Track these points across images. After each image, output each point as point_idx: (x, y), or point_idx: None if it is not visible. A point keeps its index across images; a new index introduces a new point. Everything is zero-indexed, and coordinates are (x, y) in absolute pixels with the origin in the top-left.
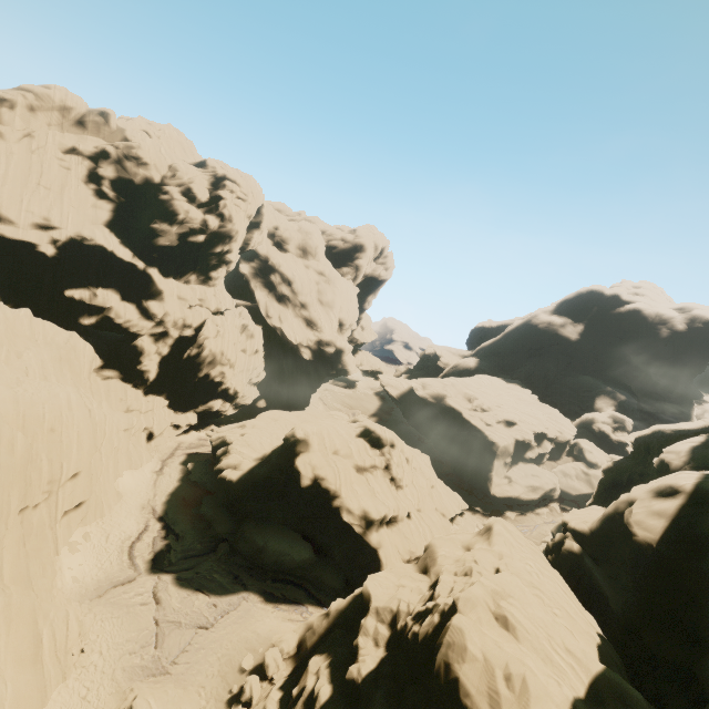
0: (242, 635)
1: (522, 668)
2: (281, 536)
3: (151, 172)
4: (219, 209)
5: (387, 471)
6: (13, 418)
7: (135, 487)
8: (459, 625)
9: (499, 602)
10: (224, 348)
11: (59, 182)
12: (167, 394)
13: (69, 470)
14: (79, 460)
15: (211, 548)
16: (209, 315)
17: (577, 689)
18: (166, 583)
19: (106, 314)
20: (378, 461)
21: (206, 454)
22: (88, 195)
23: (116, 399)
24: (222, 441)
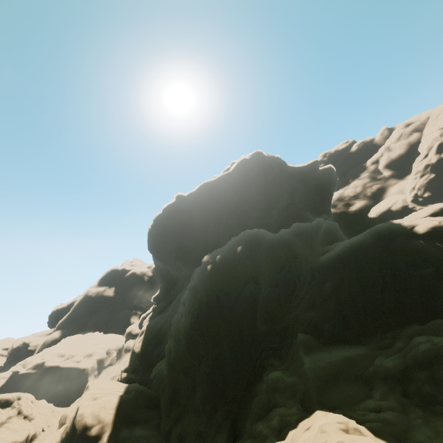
0: None
1: (104, 401)
2: None
3: None
4: None
5: (20, 415)
6: None
7: None
8: (81, 408)
9: (94, 394)
10: None
11: None
12: None
13: None
14: None
15: None
16: None
17: (121, 394)
18: None
19: None
20: (12, 412)
21: None
22: None
23: None
24: None
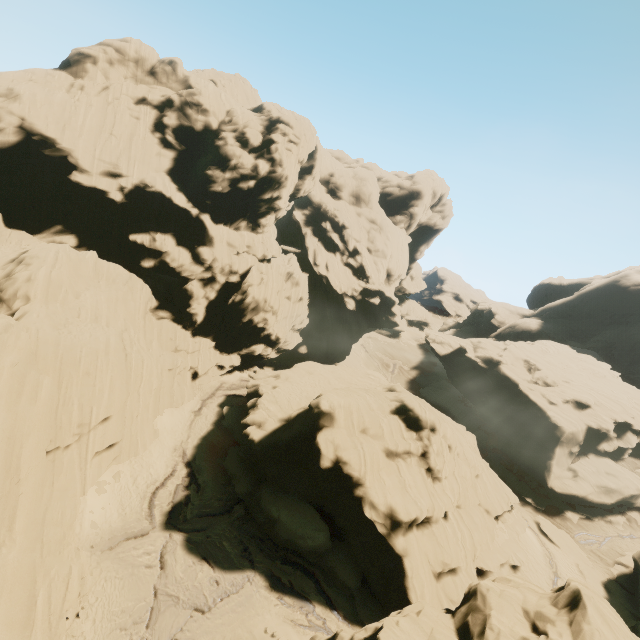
0: (236, 632)
1: None
2: (297, 511)
3: (209, 118)
4: (270, 154)
5: (423, 459)
6: (52, 360)
7: (172, 427)
8: None
9: None
10: (267, 295)
11: (128, 131)
12: (214, 336)
13: (98, 414)
14: (109, 405)
15: (227, 508)
16: (255, 262)
17: None
18: (176, 543)
19: (163, 258)
20: (413, 446)
21: (244, 397)
22: (153, 144)
23: (167, 338)
24: (255, 390)
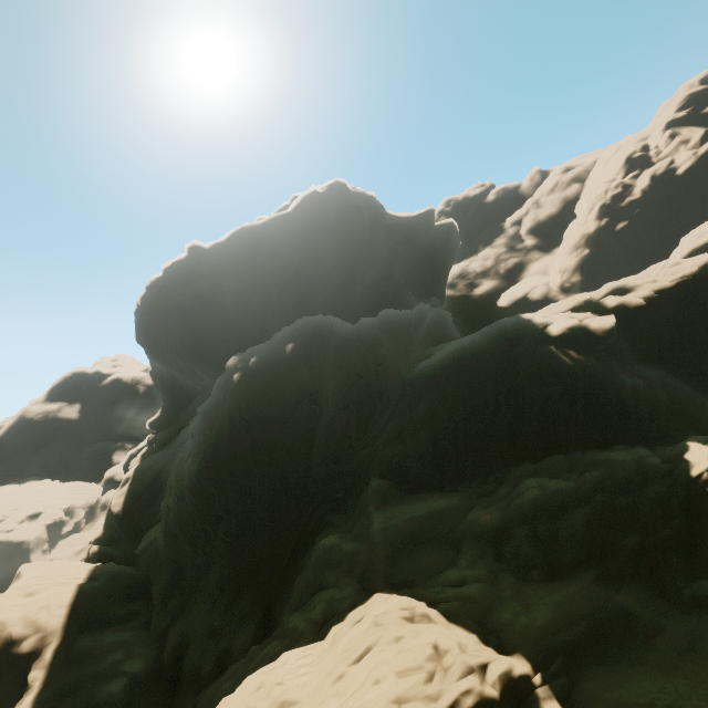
0: None
1: (48, 596)
2: None
3: None
4: None
5: None
6: None
7: None
8: (1, 613)
9: (27, 586)
10: None
11: None
12: None
13: None
14: None
15: None
16: None
17: (81, 582)
18: None
19: None
20: None
21: None
22: None
23: None
24: None
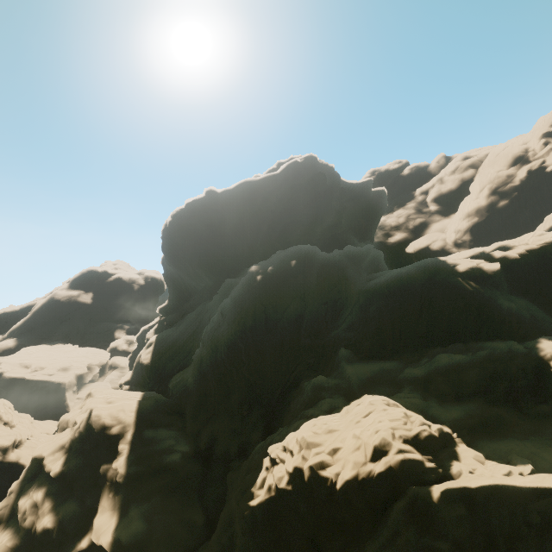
0: None
1: (122, 404)
2: None
3: None
4: None
5: None
6: None
7: None
8: (96, 410)
9: (107, 398)
10: None
11: None
12: None
13: None
14: None
15: None
16: None
17: (139, 400)
18: None
19: None
20: None
21: None
22: None
23: None
24: None
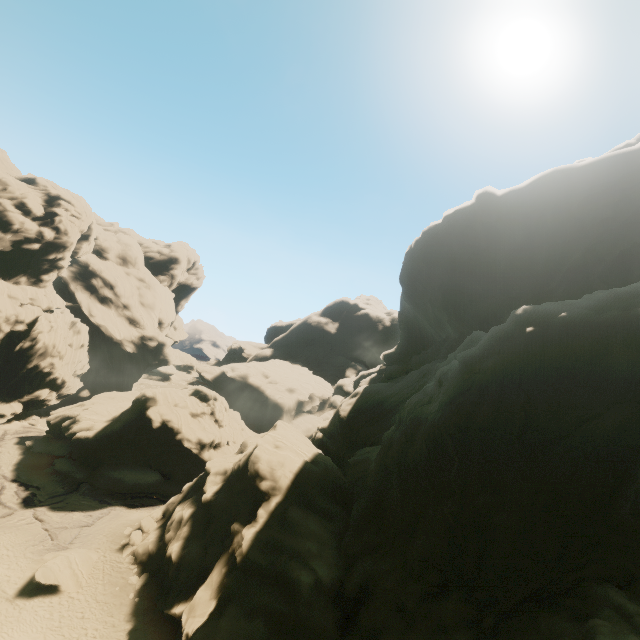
0: (118, 523)
1: (285, 456)
2: (135, 470)
3: None
4: (55, 224)
5: (212, 416)
6: None
7: None
8: (259, 449)
9: (277, 439)
10: (56, 341)
11: None
12: None
13: None
14: None
15: (73, 490)
16: (41, 312)
17: (307, 459)
18: (43, 511)
19: None
20: (206, 409)
21: (39, 436)
22: None
23: None
24: (62, 418)
